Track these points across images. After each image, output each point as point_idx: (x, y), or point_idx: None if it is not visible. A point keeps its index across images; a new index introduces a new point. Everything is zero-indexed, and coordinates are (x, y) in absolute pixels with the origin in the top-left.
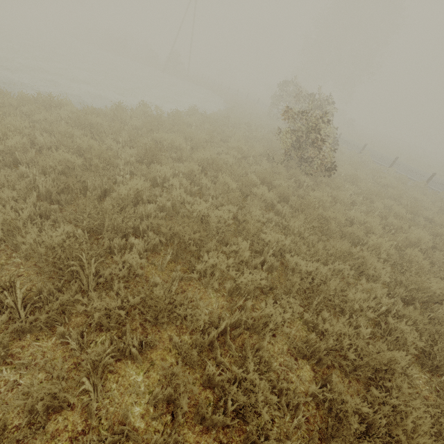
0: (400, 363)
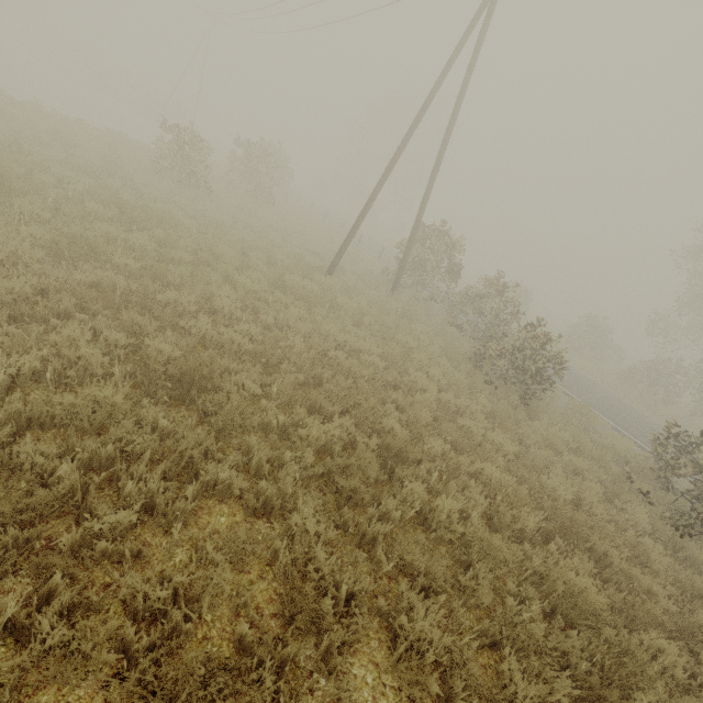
0: (46, 180)
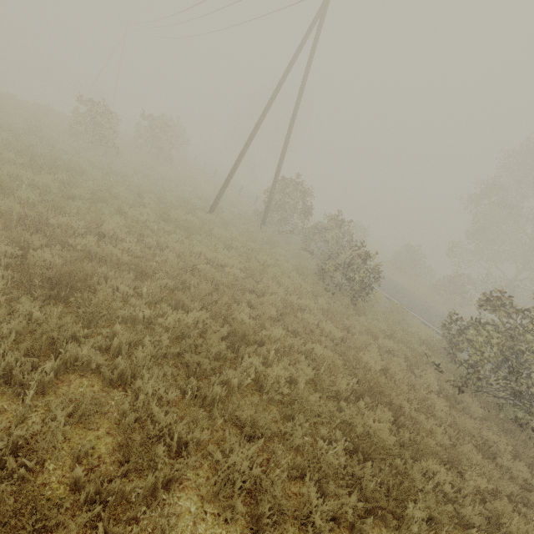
0: None
